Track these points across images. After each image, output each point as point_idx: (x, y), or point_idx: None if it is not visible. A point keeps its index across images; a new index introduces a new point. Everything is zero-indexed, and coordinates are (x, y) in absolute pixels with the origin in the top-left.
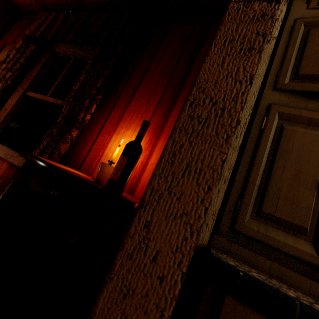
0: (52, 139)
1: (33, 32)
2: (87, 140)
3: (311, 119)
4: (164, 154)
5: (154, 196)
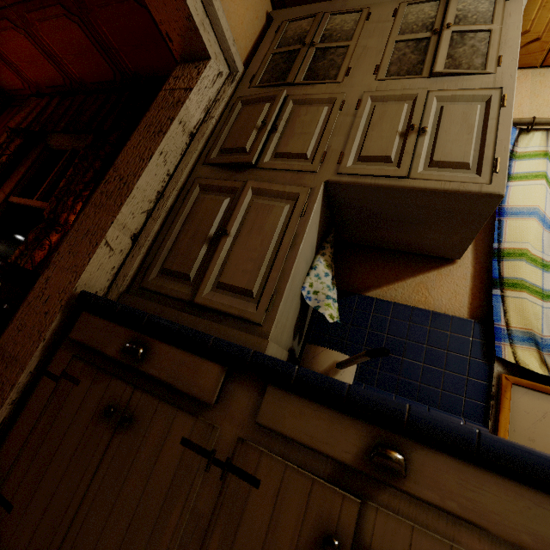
0: (27, 248)
1: (19, 123)
2: None
3: (220, 187)
4: (75, 225)
5: (59, 258)
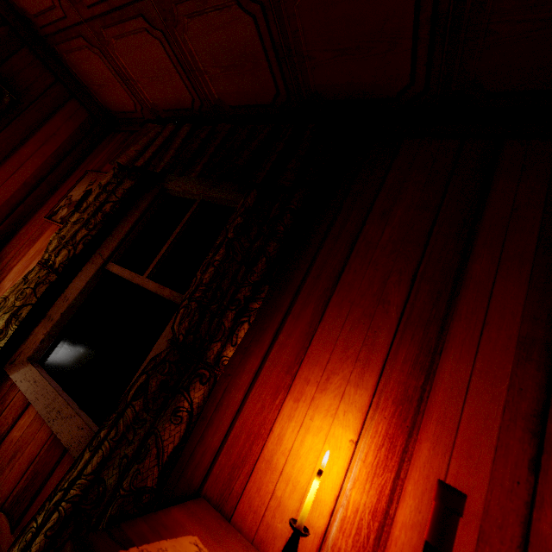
0: (145, 405)
1: (132, 158)
2: (222, 403)
3: None
4: None
5: None
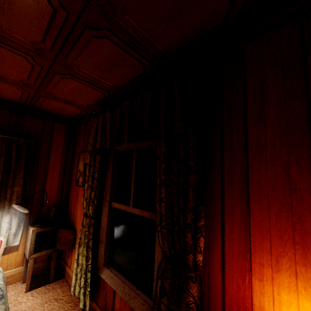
0: (169, 300)
1: (93, 144)
2: (210, 284)
3: None
4: None
5: None
